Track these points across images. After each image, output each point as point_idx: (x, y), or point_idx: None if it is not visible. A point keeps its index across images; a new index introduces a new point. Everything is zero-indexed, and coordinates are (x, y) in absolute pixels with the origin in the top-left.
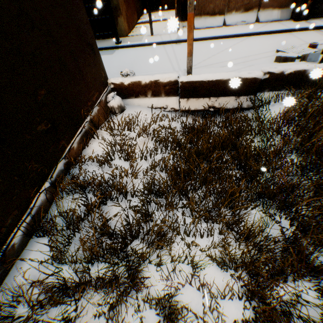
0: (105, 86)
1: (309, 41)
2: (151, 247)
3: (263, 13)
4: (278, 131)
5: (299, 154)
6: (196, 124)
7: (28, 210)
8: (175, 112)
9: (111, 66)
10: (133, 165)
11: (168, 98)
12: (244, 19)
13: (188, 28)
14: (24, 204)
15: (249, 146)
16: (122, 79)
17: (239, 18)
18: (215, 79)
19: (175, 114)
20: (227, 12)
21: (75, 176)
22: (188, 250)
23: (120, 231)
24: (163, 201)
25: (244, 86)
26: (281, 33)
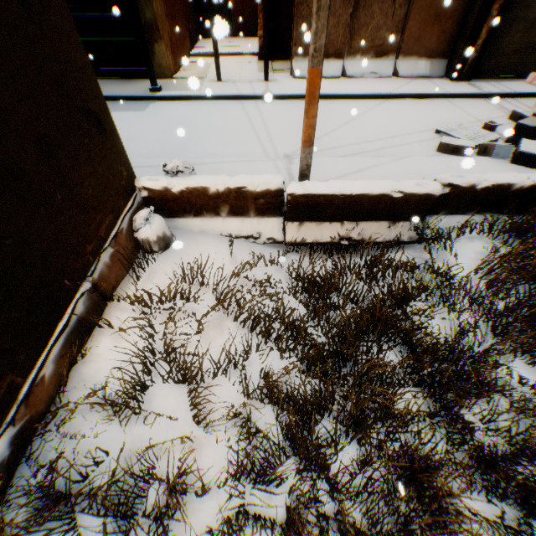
0: (128, 195)
1: (481, 116)
2: None
3: (404, 62)
4: (488, 312)
5: (526, 356)
6: (315, 268)
7: None
8: (278, 250)
9: (142, 137)
10: (200, 409)
11: (262, 220)
12: (374, 69)
13: (308, 95)
14: None
15: (436, 341)
16: (167, 181)
17: (367, 67)
18: (357, 193)
19: (278, 254)
20: (349, 55)
21: (47, 461)
22: None
23: None
24: (272, 489)
25: (406, 206)
26: (434, 98)
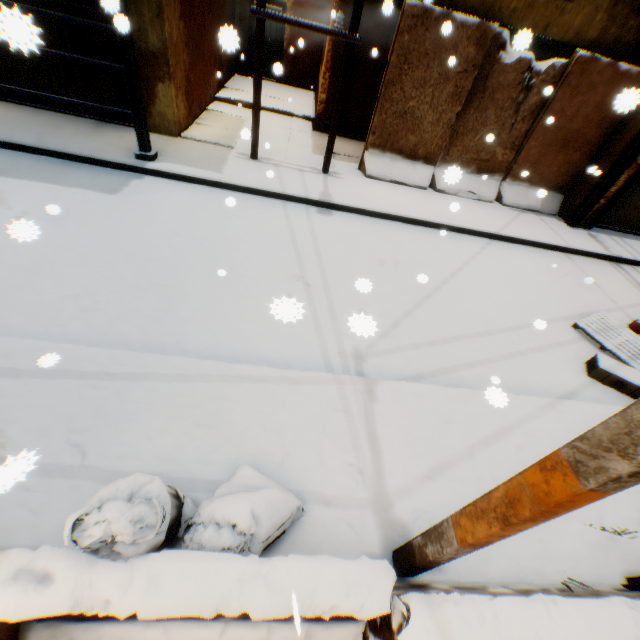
0: None
1: (619, 299)
2: None
3: (511, 186)
4: None
5: None
6: None
7: None
8: None
9: (96, 261)
10: None
11: (317, 626)
12: (473, 186)
13: (537, 511)
14: None
15: None
16: (73, 589)
17: (465, 182)
18: None
19: None
20: (443, 162)
21: None
22: None
23: None
24: None
25: None
26: (551, 250)
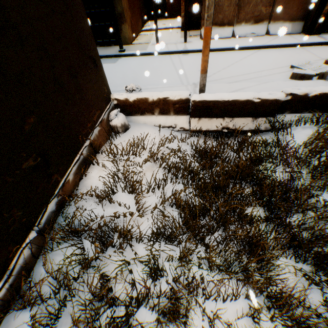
0: (107, 102)
1: (324, 56)
2: (162, 316)
3: (273, 25)
4: (307, 164)
5: None
6: (207, 145)
7: (5, 274)
8: (185, 133)
9: (114, 76)
10: (140, 202)
11: (177, 117)
12: (253, 31)
13: (204, 43)
14: (1, 268)
15: (273, 180)
16: (127, 95)
17: (249, 30)
18: (232, 100)
19: (185, 135)
20: (237, 23)
21: (70, 217)
22: (208, 320)
23: (124, 303)
24: (175, 246)
25: (262, 107)
26: (293, 47)
